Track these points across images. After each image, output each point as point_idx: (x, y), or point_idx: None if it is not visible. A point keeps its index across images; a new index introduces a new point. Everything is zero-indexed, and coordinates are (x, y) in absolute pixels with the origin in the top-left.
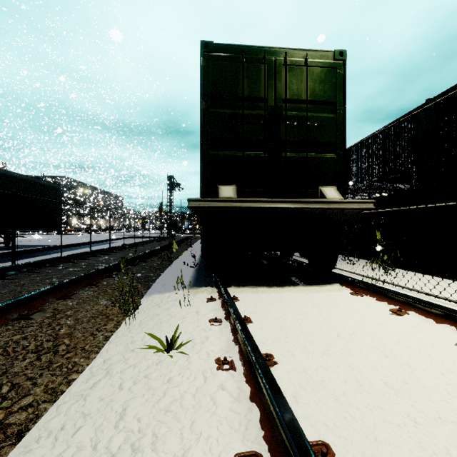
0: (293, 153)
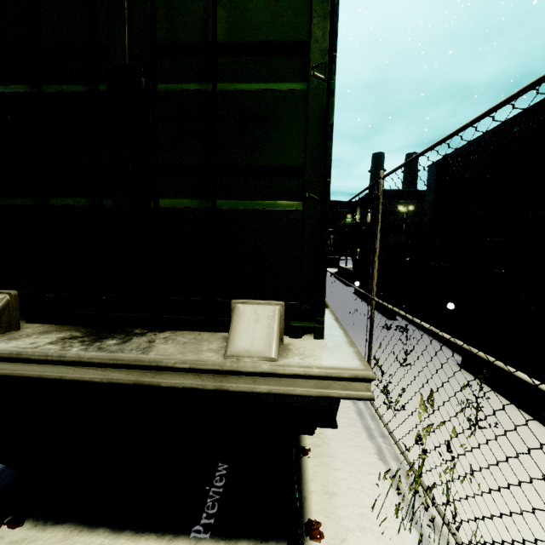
0: (184, 200)
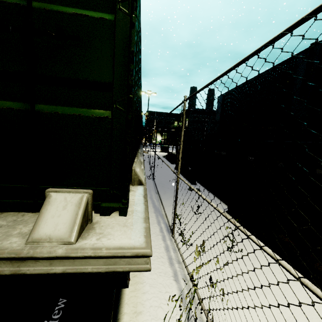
0: (8, 102)
